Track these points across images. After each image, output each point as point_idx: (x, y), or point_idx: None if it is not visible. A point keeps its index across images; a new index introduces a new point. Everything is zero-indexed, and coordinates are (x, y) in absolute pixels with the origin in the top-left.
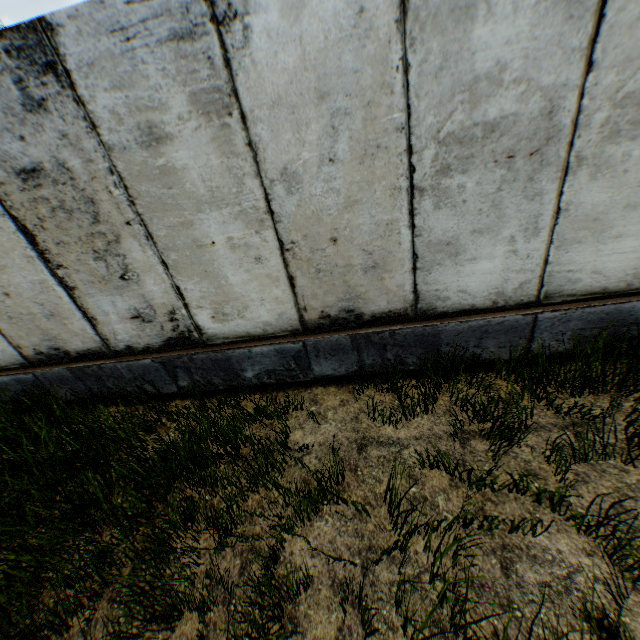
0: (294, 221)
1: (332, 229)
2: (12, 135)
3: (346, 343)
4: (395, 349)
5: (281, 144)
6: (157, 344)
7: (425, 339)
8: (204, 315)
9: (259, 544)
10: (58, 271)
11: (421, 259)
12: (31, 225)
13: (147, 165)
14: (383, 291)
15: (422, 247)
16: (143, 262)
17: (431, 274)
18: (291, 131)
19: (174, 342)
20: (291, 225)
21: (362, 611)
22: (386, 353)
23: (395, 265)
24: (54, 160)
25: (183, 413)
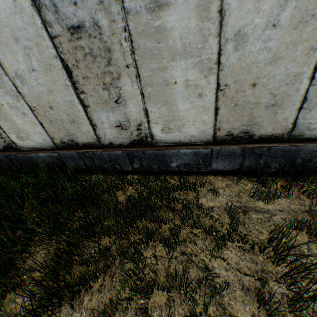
0: (232, 70)
1: (255, 77)
2: (69, 1)
3: (237, 152)
4: (266, 158)
5: (242, 12)
6: (126, 143)
7: (288, 154)
8: (157, 128)
9: (191, 258)
10: (80, 95)
11: (307, 102)
12: (70, 65)
13: (148, 26)
14: (272, 121)
15: (312, 93)
16: (130, 92)
17: (310, 112)
18: (253, 1)
19: (136, 142)
20: (229, 73)
21: (265, 307)
22: (260, 160)
23: (288, 105)
24: (91, 20)
25: (135, 182)
